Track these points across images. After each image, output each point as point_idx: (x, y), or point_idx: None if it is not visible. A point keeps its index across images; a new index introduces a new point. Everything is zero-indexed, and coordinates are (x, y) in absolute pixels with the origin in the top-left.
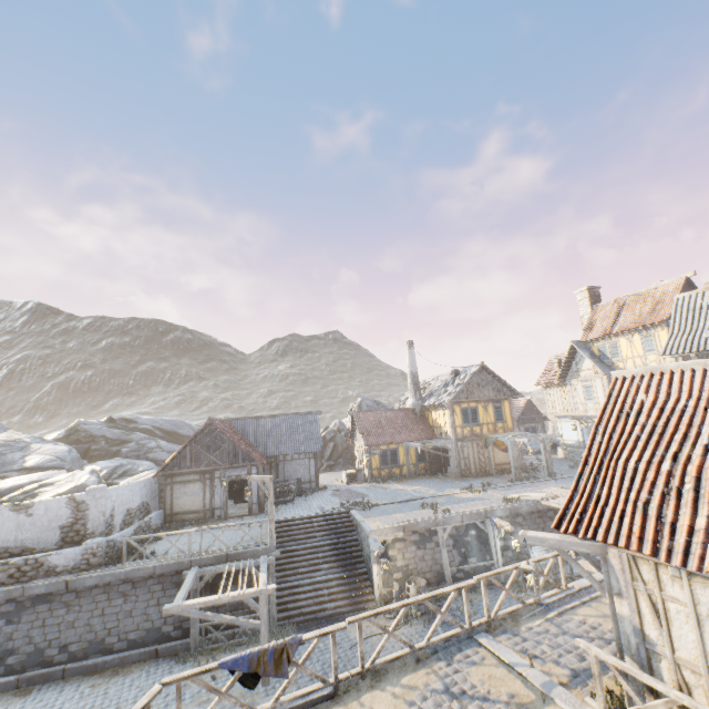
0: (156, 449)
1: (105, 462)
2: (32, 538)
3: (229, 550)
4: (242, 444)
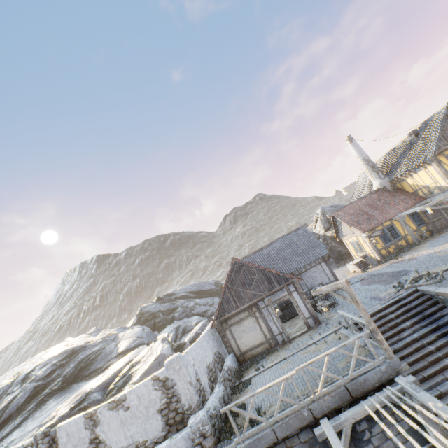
0: (195, 306)
1: (168, 328)
2: (139, 432)
3: (345, 382)
4: (271, 269)
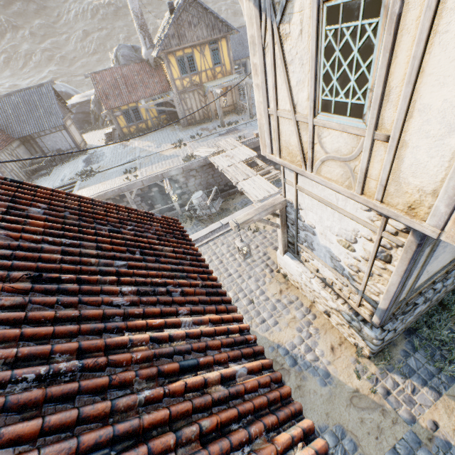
0: None
1: None
2: None
3: None
4: None
